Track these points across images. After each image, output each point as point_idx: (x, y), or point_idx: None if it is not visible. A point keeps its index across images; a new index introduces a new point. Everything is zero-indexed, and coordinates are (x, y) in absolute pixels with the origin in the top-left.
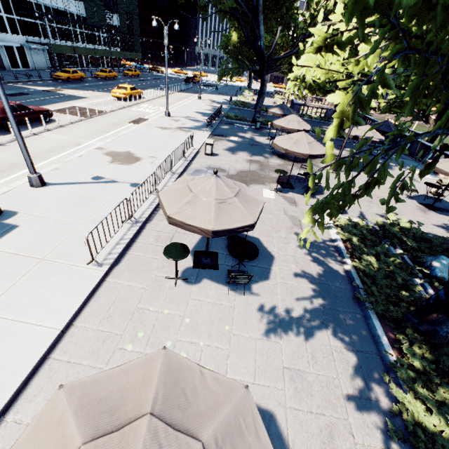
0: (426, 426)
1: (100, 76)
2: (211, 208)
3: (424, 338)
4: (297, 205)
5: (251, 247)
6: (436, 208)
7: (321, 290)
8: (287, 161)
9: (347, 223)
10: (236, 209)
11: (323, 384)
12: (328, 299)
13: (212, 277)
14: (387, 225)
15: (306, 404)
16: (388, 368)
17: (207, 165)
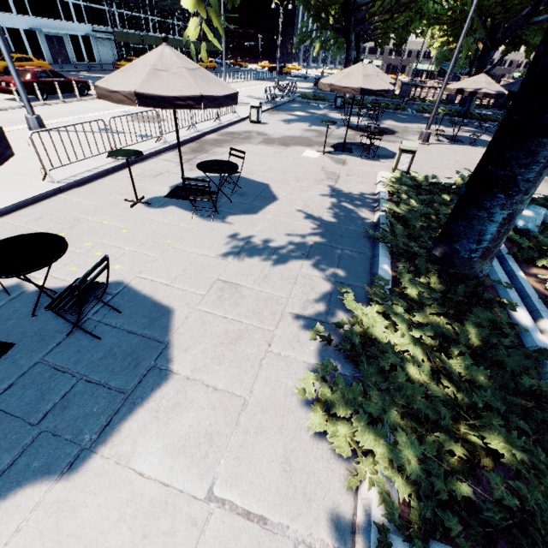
0: (376, 339)
1: None
2: (144, 73)
3: (442, 270)
4: (346, 164)
5: (230, 165)
6: None
7: (324, 229)
8: (359, 132)
9: (404, 177)
10: (180, 79)
11: (261, 299)
12: (328, 237)
13: (183, 206)
14: (462, 174)
15: (224, 310)
16: (371, 300)
17: (246, 130)
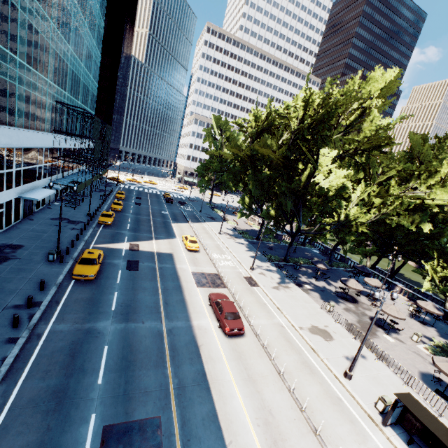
0: None
1: (118, 210)
2: None
3: None
4: (404, 342)
5: None
6: (423, 323)
7: None
8: (352, 303)
9: (432, 350)
10: None
11: None
12: None
13: None
14: (445, 348)
15: None
16: None
17: (344, 323)
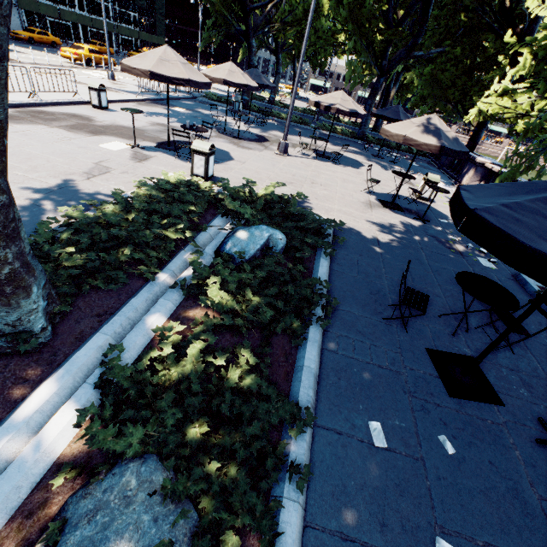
0: None
1: None
2: None
3: None
4: (143, 161)
5: None
6: (398, 208)
7: None
8: (222, 135)
9: (176, 180)
10: None
11: None
12: None
13: None
14: (226, 183)
15: None
16: None
17: (70, 112)
